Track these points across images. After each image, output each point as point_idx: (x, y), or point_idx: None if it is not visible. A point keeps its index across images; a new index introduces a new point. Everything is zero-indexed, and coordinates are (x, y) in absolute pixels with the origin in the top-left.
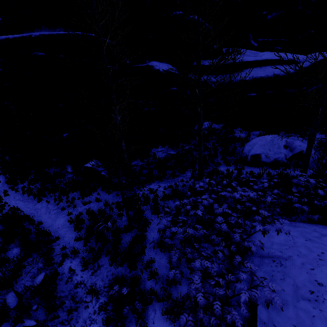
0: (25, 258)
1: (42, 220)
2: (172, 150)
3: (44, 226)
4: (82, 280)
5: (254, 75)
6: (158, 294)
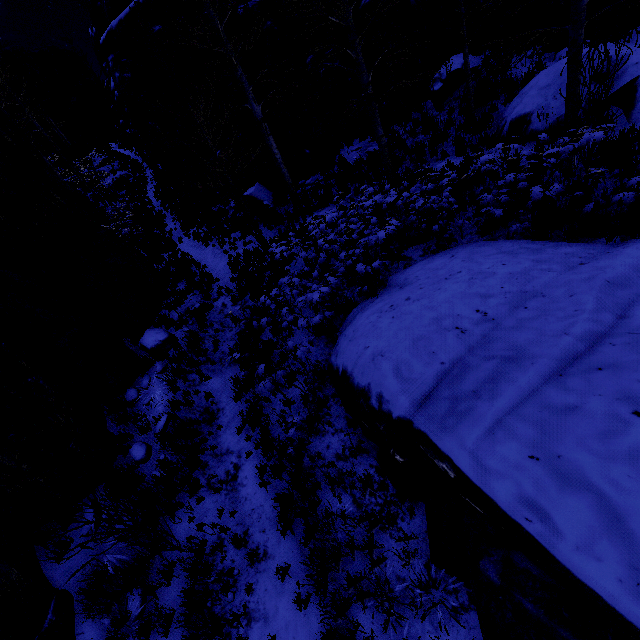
0: (188, 292)
1: (207, 264)
2: (376, 145)
3: (208, 270)
4: (231, 312)
5: None
6: (278, 319)
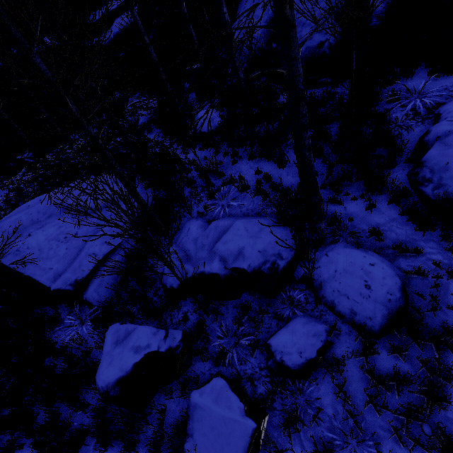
0: None
1: None
2: None
3: None
4: None
5: (114, 30)
6: None
